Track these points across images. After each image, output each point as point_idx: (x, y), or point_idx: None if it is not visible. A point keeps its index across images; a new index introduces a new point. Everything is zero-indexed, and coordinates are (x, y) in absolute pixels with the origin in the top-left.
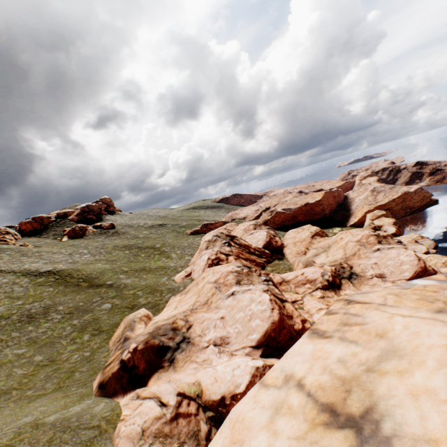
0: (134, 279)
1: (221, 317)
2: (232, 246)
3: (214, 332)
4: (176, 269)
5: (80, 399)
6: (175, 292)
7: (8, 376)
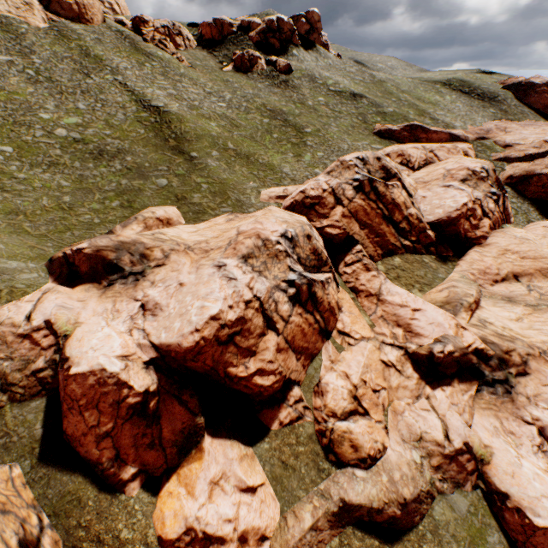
0: (222, 164)
1: (181, 282)
2: (362, 193)
3: (159, 292)
4: (282, 179)
5: (32, 258)
6: (239, 210)
7: (36, 200)
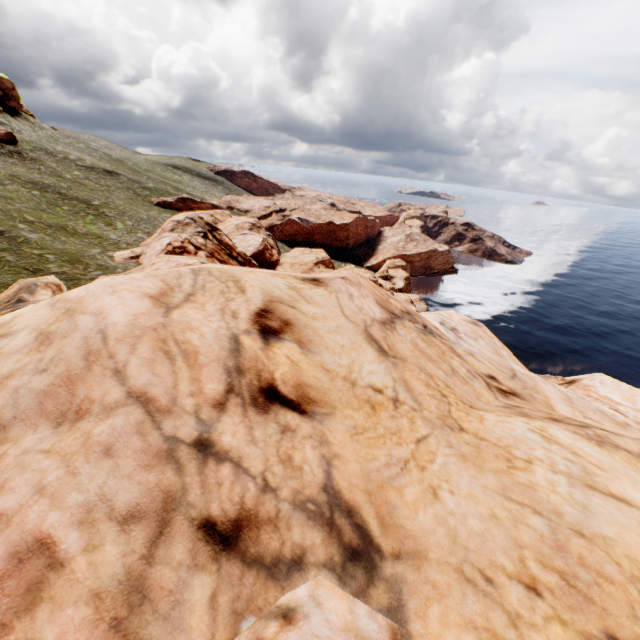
0: (44, 236)
1: None
2: (209, 240)
3: None
4: (118, 244)
5: None
6: (109, 272)
7: None
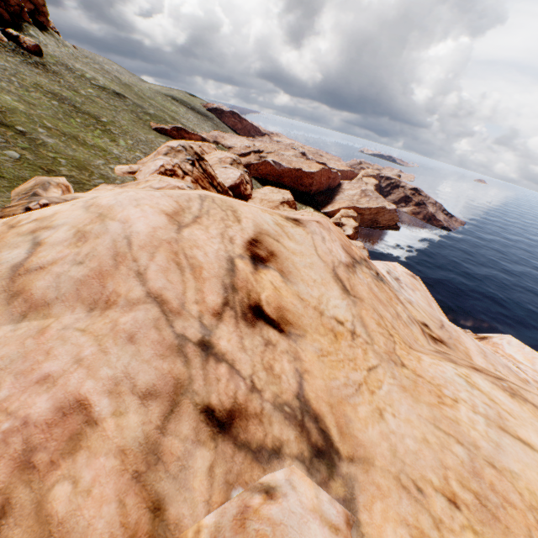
0: (59, 142)
1: None
2: (196, 168)
3: None
4: (119, 159)
5: None
6: (109, 182)
7: None
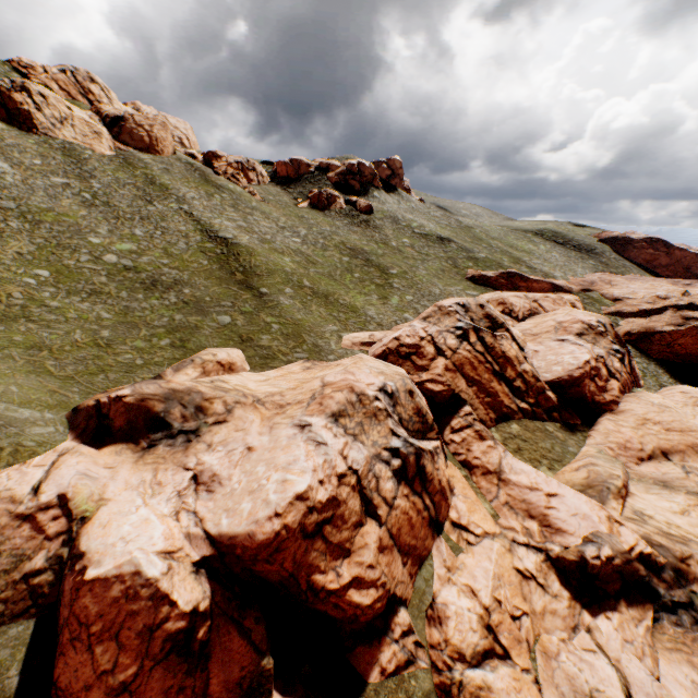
0: (297, 303)
1: (250, 446)
2: (467, 343)
3: (218, 458)
4: (367, 323)
5: (51, 406)
6: (316, 356)
7: (67, 333)
